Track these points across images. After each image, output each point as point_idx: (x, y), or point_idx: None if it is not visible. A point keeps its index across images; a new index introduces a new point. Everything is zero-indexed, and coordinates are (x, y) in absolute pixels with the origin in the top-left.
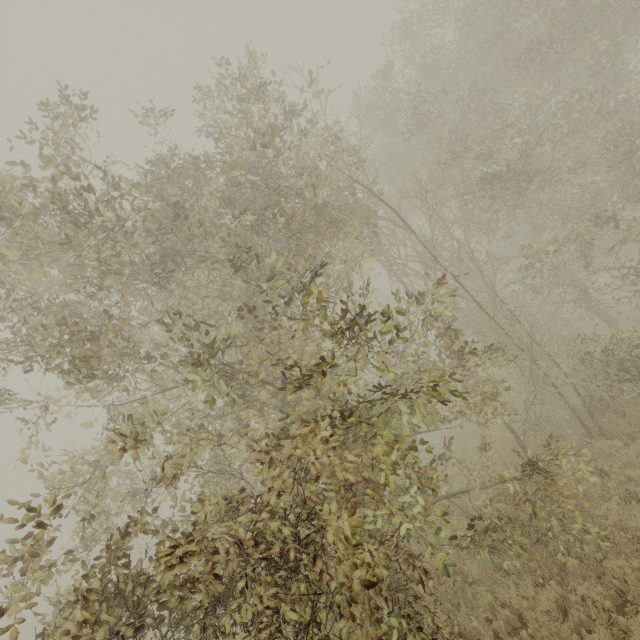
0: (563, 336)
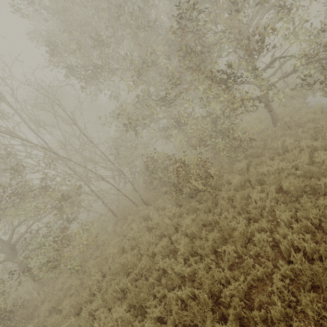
0: (126, 160)
